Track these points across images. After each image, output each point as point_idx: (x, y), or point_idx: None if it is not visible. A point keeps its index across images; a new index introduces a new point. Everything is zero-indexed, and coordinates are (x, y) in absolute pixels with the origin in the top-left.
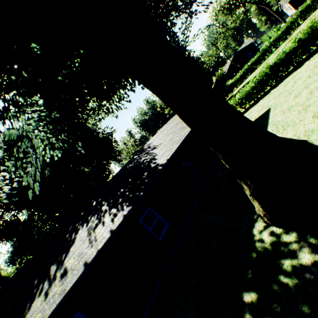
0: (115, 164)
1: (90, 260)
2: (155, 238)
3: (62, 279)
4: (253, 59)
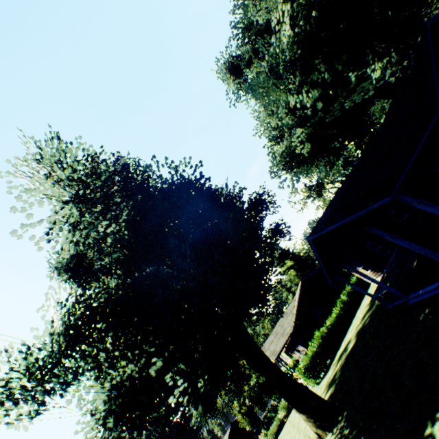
0: None
1: None
2: None
3: None
4: None
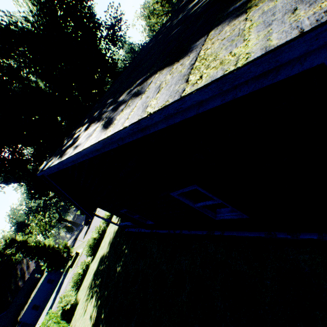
0: None
1: None
2: None
3: None
4: None
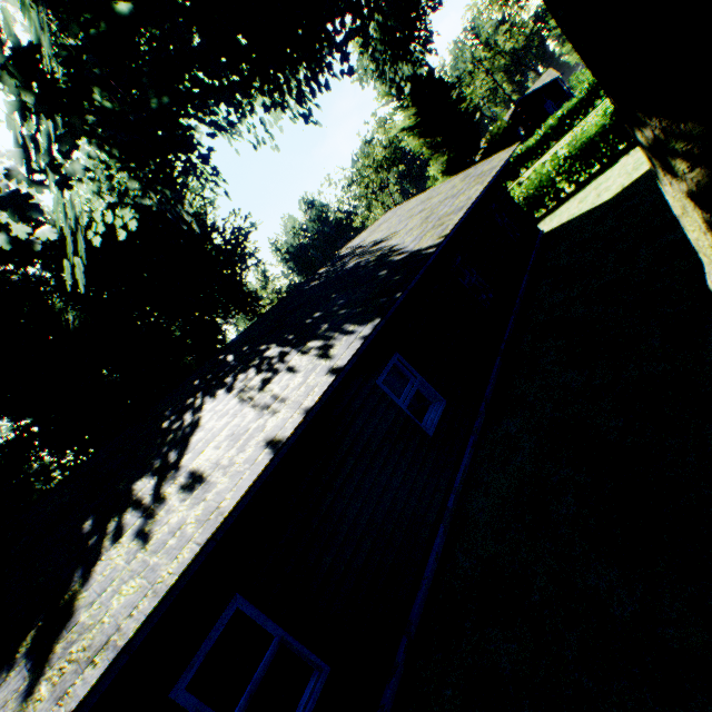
0: (242, 324)
1: (286, 434)
2: (418, 430)
3: (192, 494)
4: (568, 105)
